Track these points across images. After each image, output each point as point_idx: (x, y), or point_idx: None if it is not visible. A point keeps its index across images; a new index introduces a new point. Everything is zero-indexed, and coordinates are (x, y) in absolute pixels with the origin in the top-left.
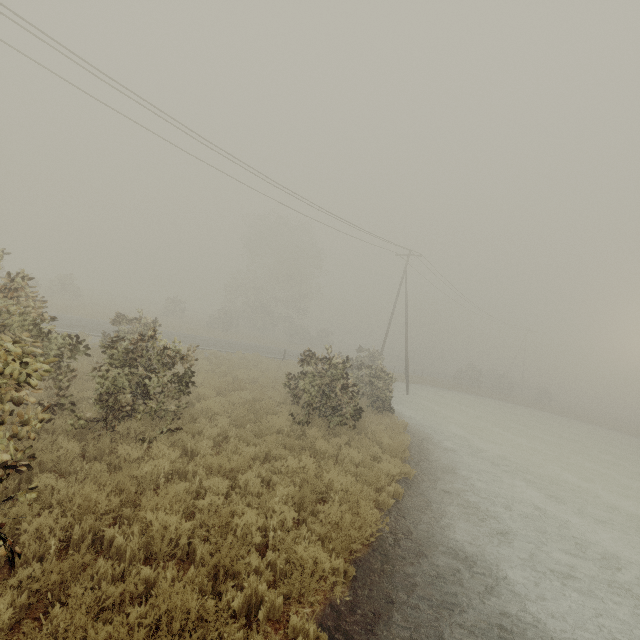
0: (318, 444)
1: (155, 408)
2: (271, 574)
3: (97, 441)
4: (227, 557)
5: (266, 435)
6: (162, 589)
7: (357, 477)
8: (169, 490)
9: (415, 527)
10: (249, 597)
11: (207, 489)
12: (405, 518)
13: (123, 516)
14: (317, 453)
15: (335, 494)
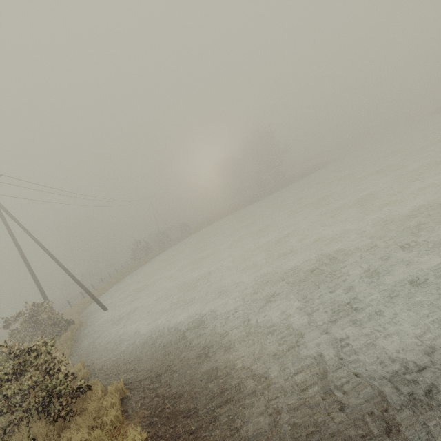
0: None
1: None
2: None
3: None
4: None
5: None
6: None
7: None
8: None
9: None
10: None
11: None
12: None
13: None
14: None
15: None
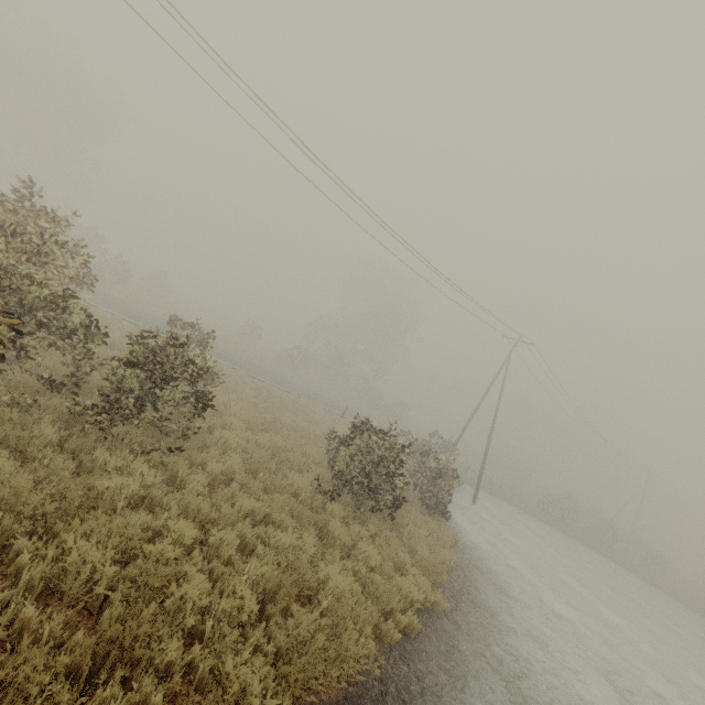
0: (332, 525)
1: (157, 418)
2: (180, 681)
3: (85, 435)
4: (133, 633)
5: (278, 493)
6: (21, 646)
7: (366, 585)
8: (118, 517)
9: (418, 685)
10: (135, 704)
11: (171, 532)
12: (409, 666)
13: (54, 529)
14: (328, 536)
15: (323, 598)
